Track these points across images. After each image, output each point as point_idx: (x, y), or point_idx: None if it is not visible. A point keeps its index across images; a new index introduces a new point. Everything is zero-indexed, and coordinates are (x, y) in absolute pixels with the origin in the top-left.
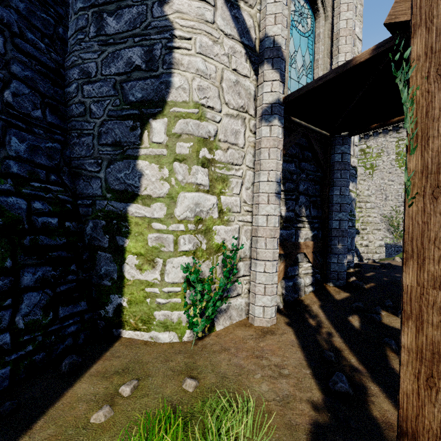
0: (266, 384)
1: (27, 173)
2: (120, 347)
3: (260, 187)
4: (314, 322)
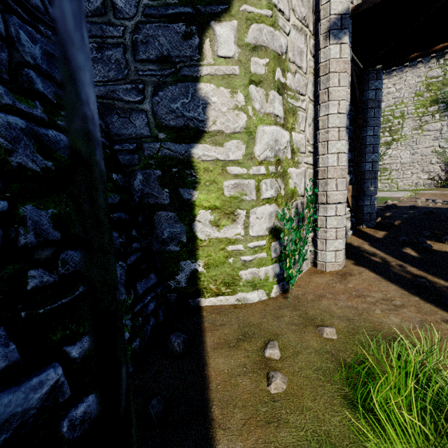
0: (393, 317)
1: (53, 97)
2: (212, 316)
3: (330, 120)
4: (378, 259)
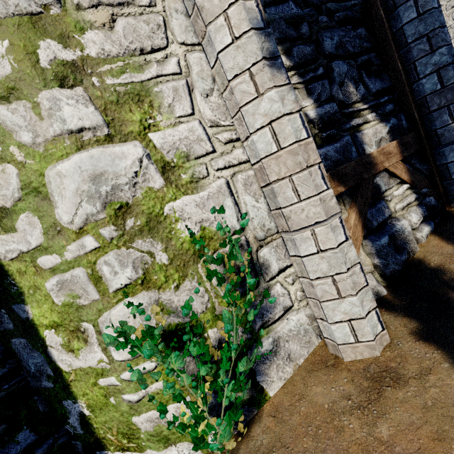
0: None
1: None
2: None
3: (224, 65)
4: None
